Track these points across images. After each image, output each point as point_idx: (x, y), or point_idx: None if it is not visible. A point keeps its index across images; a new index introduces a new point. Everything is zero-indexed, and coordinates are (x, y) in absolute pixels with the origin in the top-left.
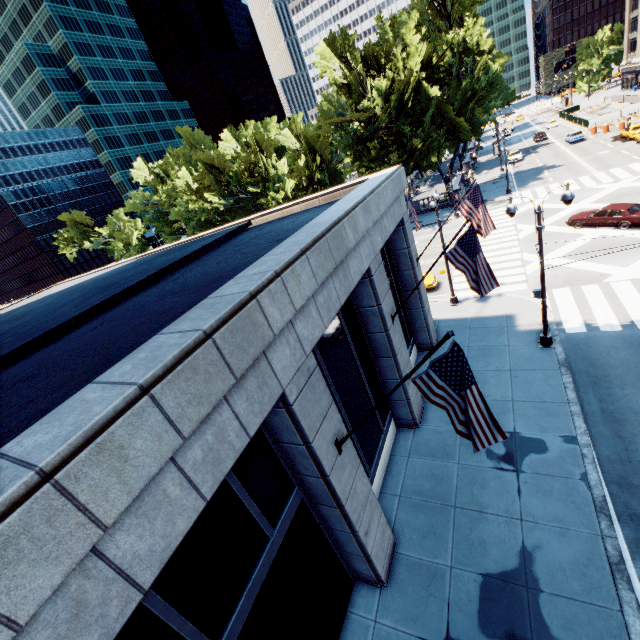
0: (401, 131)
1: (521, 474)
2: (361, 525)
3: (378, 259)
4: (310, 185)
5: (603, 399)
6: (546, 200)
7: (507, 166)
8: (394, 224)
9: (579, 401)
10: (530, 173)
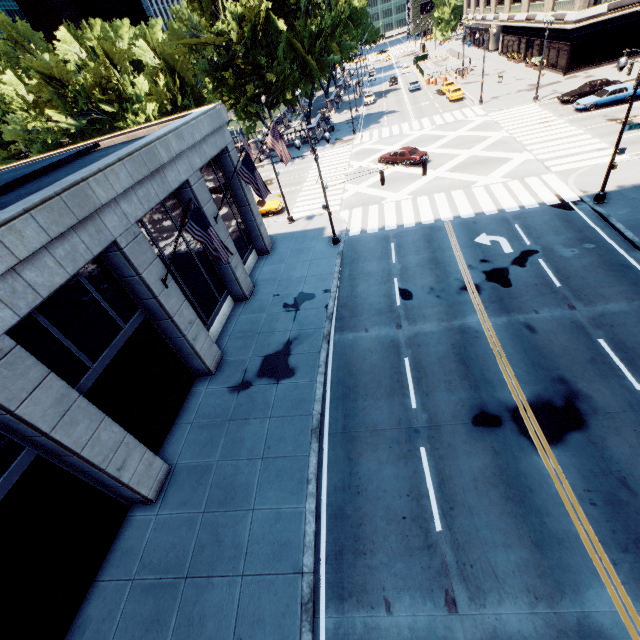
0: (258, 62)
1: (298, 311)
2: (189, 333)
3: (198, 175)
4: (175, 110)
5: (352, 269)
6: (376, 142)
7: (362, 108)
8: (216, 151)
9: (341, 272)
10: (375, 116)
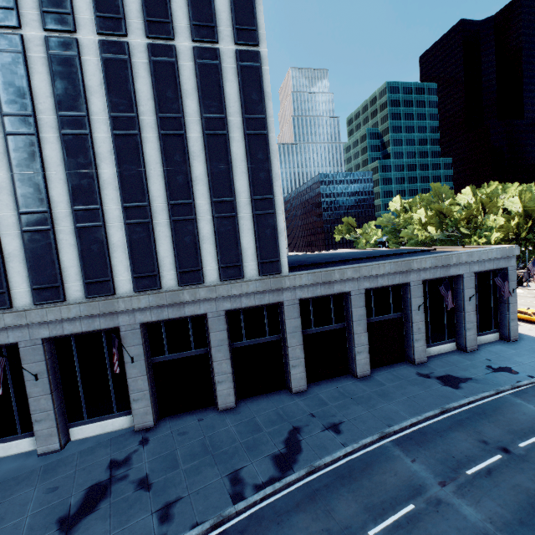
0: None
1: (494, 372)
2: (415, 335)
3: (471, 274)
4: (515, 239)
5: None
6: None
7: None
8: (495, 267)
9: None
10: None
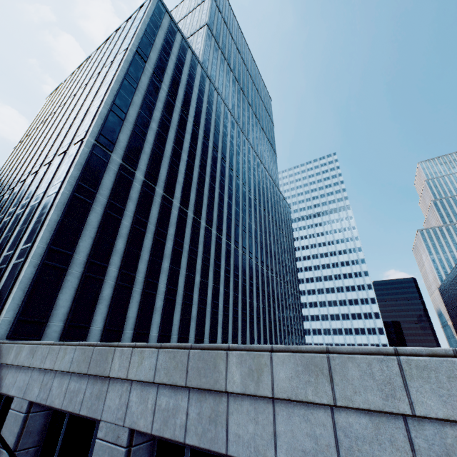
0: None
1: None
2: None
3: None
4: None
5: None
6: None
7: None
8: None
9: None
10: None
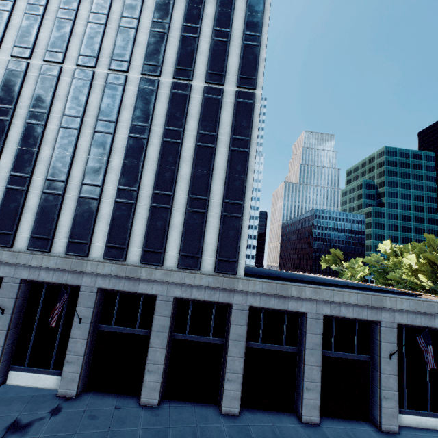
0: None
1: None
2: (384, 391)
3: None
4: None
5: None
6: None
7: None
8: None
9: None
10: None
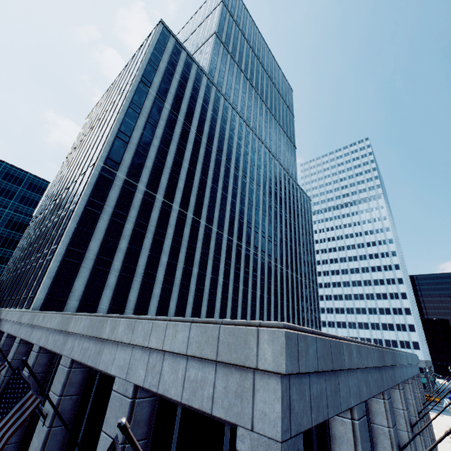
0: None
1: None
2: None
3: (128, 387)
4: None
5: None
6: None
7: None
8: (188, 396)
9: None
10: None
